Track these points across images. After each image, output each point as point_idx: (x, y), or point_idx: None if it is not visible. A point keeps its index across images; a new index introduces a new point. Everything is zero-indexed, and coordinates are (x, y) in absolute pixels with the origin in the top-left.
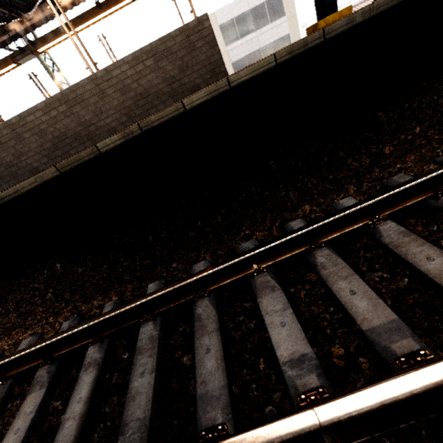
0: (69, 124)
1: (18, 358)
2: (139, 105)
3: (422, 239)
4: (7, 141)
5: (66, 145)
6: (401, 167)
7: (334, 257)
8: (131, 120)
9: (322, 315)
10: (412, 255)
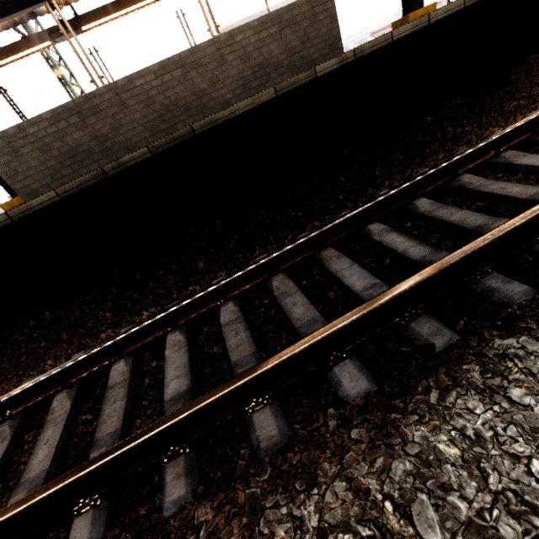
0: (181, 92)
1: (294, 247)
2: (257, 76)
3: None
4: (108, 108)
5: (174, 118)
6: None
7: None
8: (246, 92)
9: None
10: None
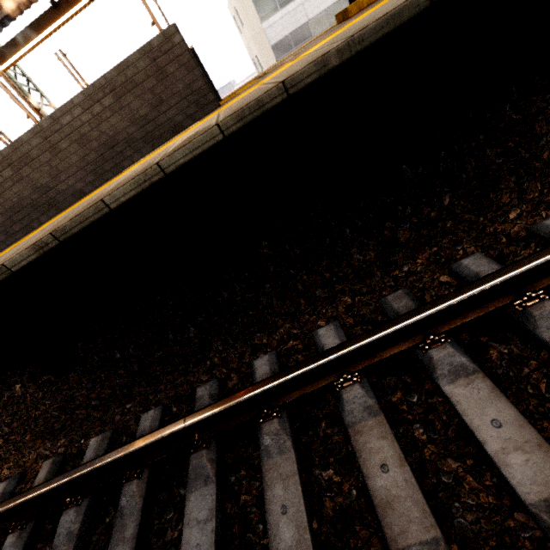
0: (21, 191)
1: None
2: (107, 158)
3: (387, 426)
4: None
5: (25, 217)
6: (410, 272)
7: (282, 438)
8: (100, 177)
9: (248, 536)
10: (367, 454)
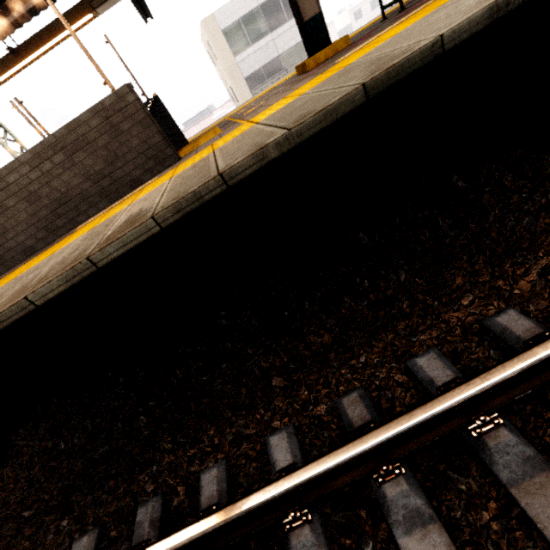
0: None
1: None
2: (60, 214)
3: None
4: None
5: None
6: (367, 363)
7: None
8: (53, 233)
9: None
10: None
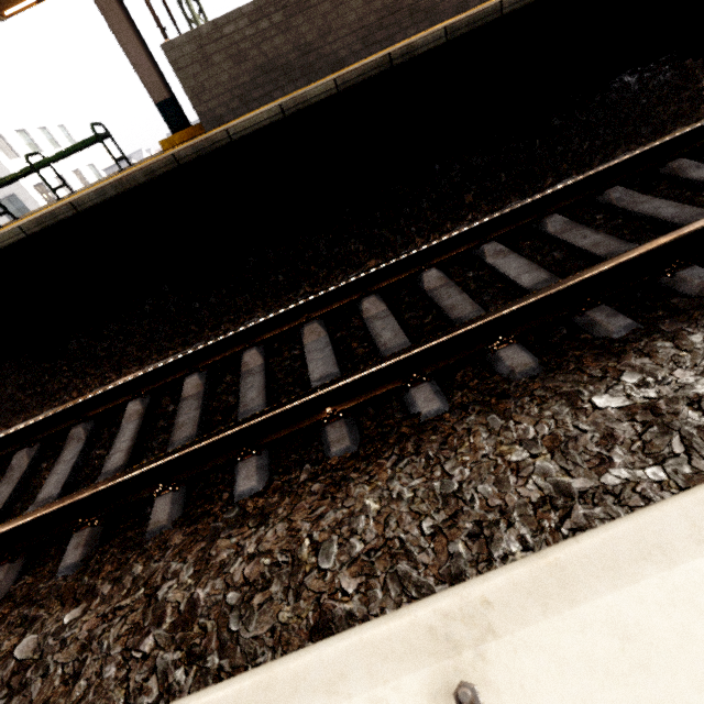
0: None
1: (636, 156)
2: None
3: None
4: (319, 4)
5: (394, 24)
6: None
7: None
8: None
9: None
10: None
